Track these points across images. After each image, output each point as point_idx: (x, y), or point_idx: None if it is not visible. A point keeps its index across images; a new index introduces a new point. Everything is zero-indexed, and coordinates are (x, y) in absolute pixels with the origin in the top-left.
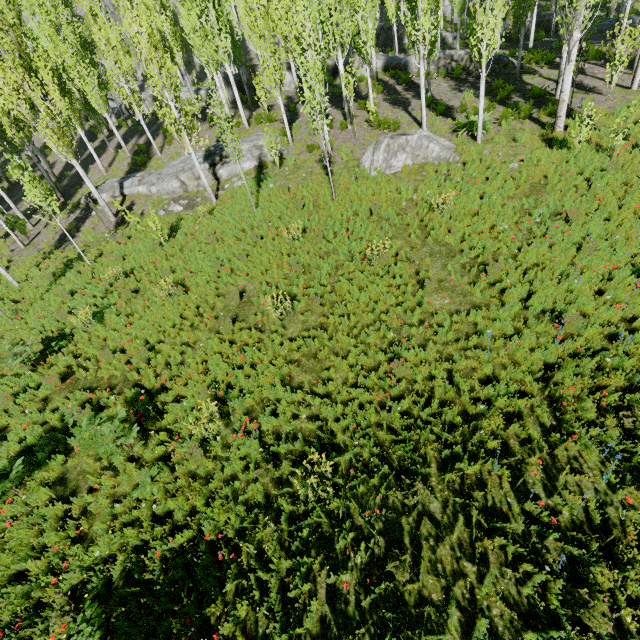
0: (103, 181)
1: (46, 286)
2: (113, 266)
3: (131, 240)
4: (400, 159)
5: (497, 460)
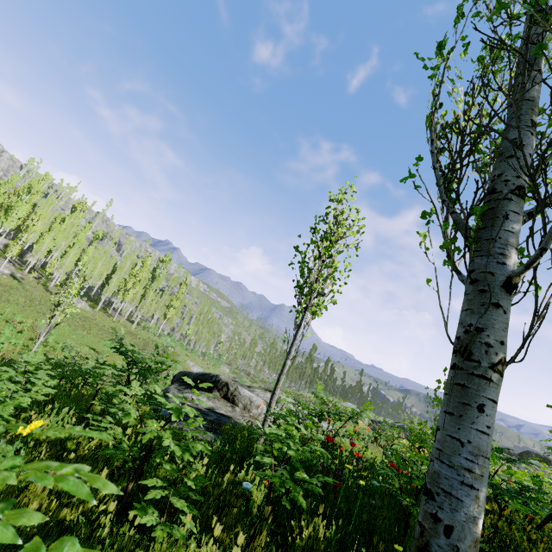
0: None
1: None
2: None
3: None
4: (80, 305)
5: None
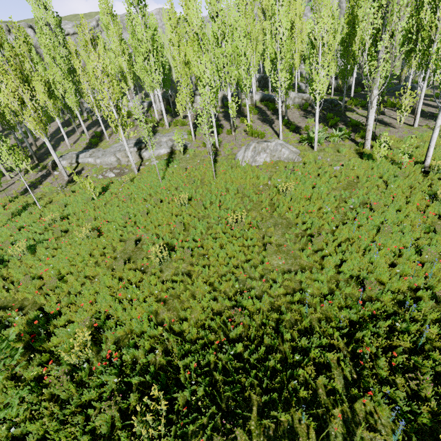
0: (67, 152)
1: (4, 221)
2: (56, 211)
3: (74, 194)
4: (262, 157)
5: (304, 412)
